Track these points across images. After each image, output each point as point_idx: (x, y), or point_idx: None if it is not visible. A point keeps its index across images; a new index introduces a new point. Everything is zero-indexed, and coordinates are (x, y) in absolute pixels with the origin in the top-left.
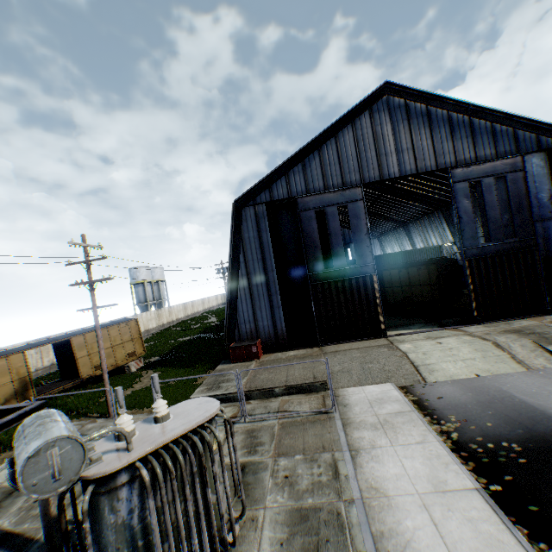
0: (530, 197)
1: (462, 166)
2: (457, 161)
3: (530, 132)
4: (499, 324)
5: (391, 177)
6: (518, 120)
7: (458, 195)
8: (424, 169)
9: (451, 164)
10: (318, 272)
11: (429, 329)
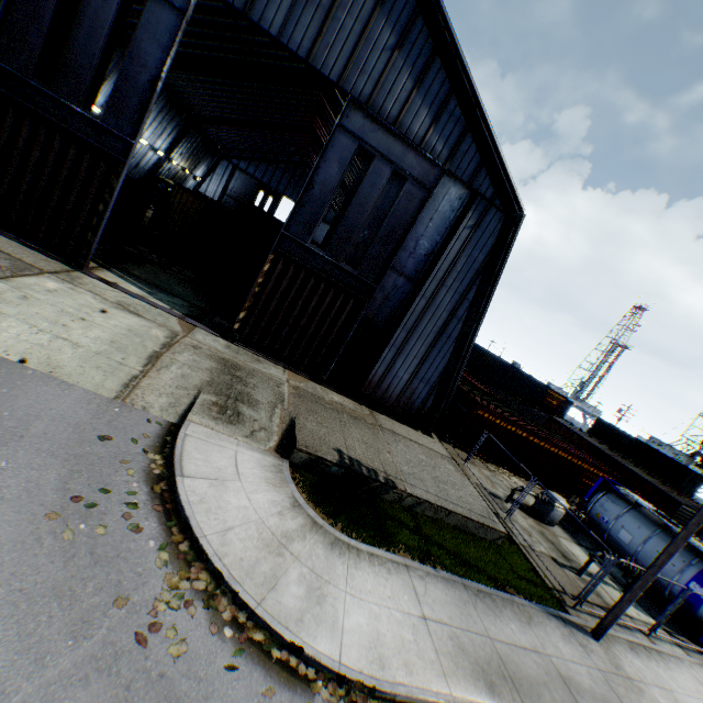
0: (413, 235)
1: (370, 114)
2: (371, 101)
3: (479, 150)
4: (248, 356)
5: (262, 25)
6: (481, 119)
7: (334, 150)
8: (321, 66)
9: (361, 97)
10: (14, 72)
11: (161, 305)
